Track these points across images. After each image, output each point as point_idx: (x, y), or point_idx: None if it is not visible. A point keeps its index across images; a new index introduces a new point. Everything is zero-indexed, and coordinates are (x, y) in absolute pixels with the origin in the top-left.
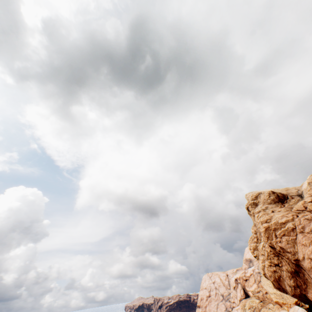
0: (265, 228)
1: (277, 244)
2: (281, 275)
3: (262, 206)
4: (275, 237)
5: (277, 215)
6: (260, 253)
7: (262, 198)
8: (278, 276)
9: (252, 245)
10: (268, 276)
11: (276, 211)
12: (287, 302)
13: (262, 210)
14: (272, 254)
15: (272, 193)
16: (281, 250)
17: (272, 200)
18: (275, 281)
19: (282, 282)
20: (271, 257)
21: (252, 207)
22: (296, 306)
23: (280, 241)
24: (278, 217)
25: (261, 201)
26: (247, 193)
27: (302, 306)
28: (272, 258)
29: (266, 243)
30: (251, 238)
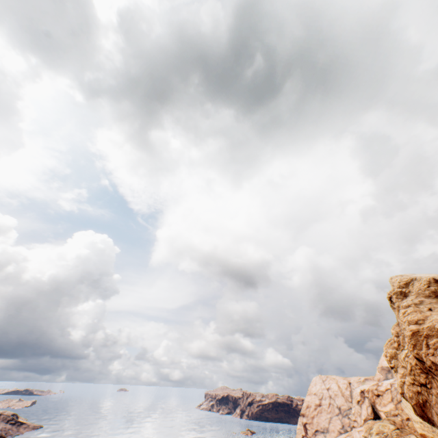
0: (413, 332)
1: (428, 358)
2: (428, 400)
3: (414, 299)
4: (426, 347)
5: (436, 316)
6: (399, 364)
7: (416, 287)
8: (422, 400)
9: (390, 351)
10: (407, 397)
11: (436, 309)
12: None
13: (413, 304)
14: (418, 369)
15: (434, 282)
16: (433, 366)
17: (433, 292)
18: (417, 405)
19: (429, 409)
20: (415, 373)
21: (398, 298)
22: None
23: (433, 353)
24: (436, 319)
25: (413, 290)
26: (393, 276)
27: None
28: (417, 375)
29: (411, 353)
30: (390, 341)
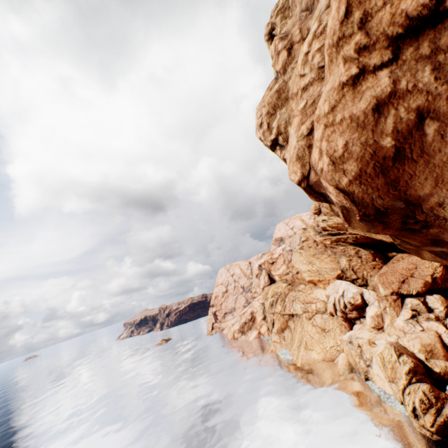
0: None
1: None
2: (440, 102)
3: None
4: None
5: None
6: (295, 103)
7: None
8: (401, 128)
9: (269, 97)
10: (327, 171)
11: None
12: (325, 278)
13: None
14: None
15: None
16: None
17: None
18: (368, 175)
19: (434, 153)
20: None
21: (287, 16)
22: (338, 281)
23: None
24: None
25: None
26: None
27: (346, 279)
28: (383, 1)
29: None
30: (270, 85)
